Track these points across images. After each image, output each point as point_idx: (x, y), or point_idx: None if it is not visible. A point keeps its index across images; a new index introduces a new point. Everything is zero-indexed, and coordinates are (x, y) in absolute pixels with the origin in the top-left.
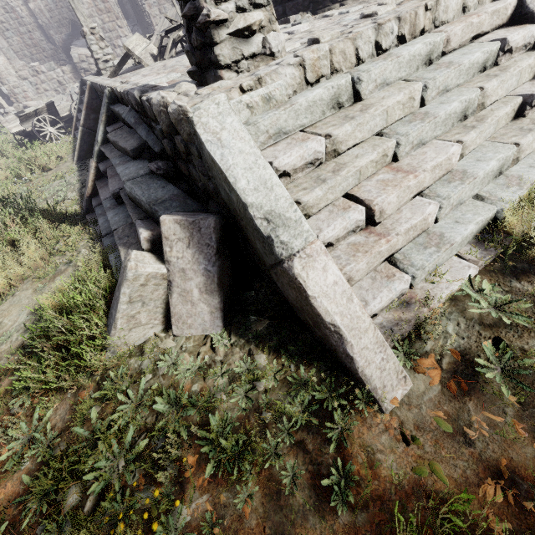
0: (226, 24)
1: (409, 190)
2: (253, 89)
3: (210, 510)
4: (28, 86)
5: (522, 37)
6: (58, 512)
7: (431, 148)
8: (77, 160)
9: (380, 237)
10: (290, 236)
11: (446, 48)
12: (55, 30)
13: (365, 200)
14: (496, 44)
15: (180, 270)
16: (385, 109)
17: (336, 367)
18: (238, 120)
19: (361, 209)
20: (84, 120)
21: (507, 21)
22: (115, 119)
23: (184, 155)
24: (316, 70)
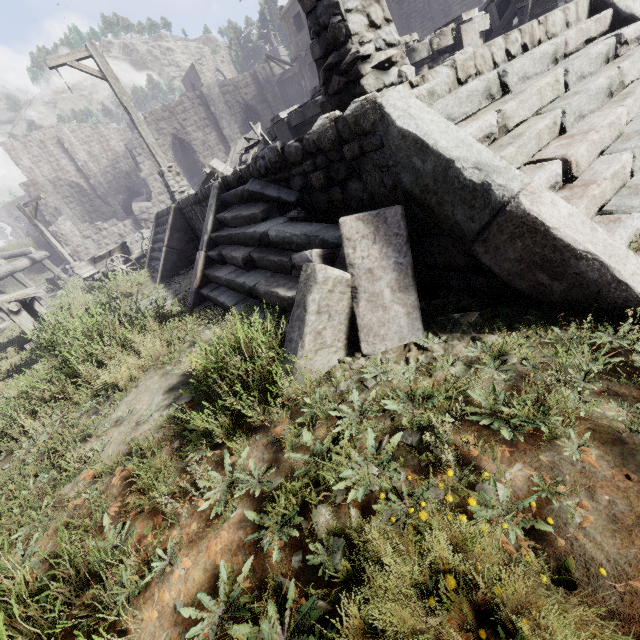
0: (369, 60)
1: (594, 145)
2: (419, 84)
3: (533, 476)
4: (90, 244)
5: (632, 30)
6: (311, 538)
7: (593, 117)
8: (160, 280)
9: (587, 185)
10: (505, 180)
11: (566, 50)
12: (112, 197)
13: (556, 156)
14: (612, 38)
15: (367, 271)
16: (539, 89)
17: (600, 316)
18: (420, 101)
19: (557, 161)
20: (168, 241)
21: (608, 28)
22: (224, 207)
23: (343, 173)
24: (465, 70)
